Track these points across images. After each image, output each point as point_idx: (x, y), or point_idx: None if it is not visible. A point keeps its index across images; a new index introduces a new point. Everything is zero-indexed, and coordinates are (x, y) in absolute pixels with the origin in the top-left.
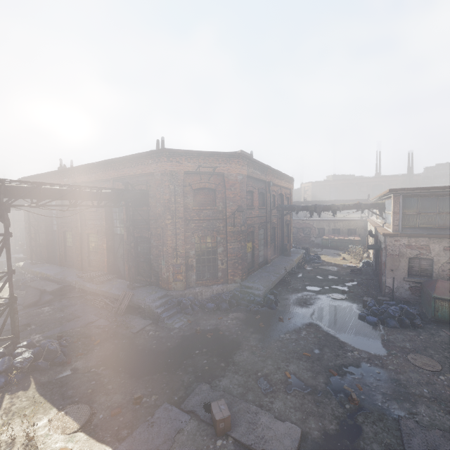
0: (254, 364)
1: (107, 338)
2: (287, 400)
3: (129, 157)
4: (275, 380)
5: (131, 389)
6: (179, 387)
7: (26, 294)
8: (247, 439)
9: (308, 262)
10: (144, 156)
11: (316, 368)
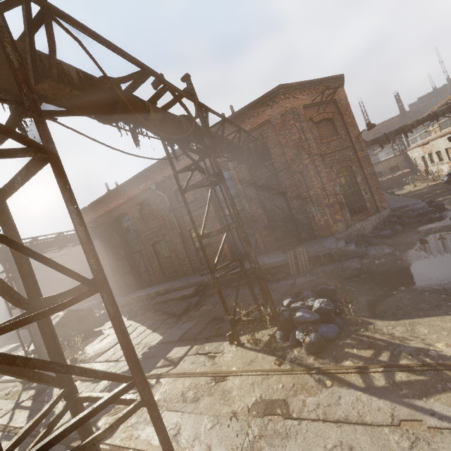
0: None
1: (340, 281)
2: None
3: (231, 116)
4: None
5: None
6: None
7: (163, 309)
8: None
9: None
10: (252, 107)
11: None
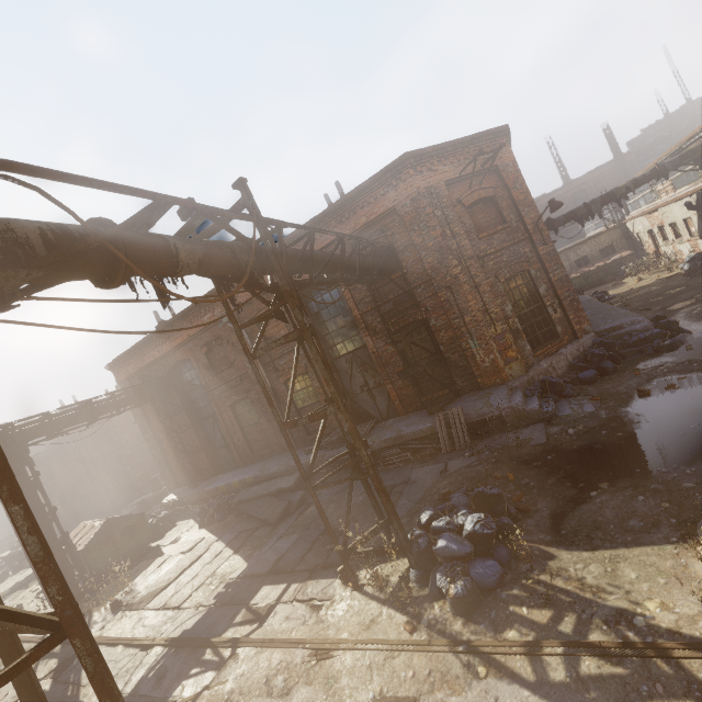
0: None
1: (514, 468)
2: None
3: (335, 205)
4: None
5: None
6: None
7: (250, 512)
8: None
9: None
10: (366, 189)
11: None
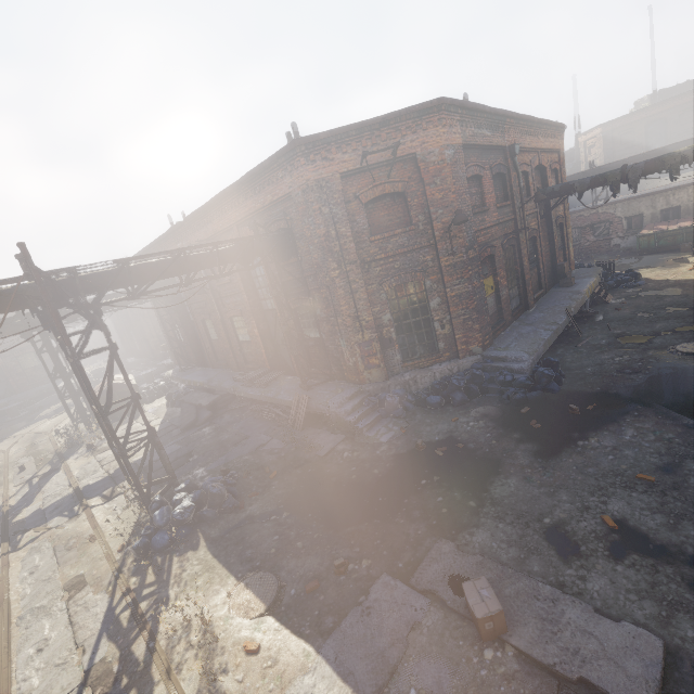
0: (533, 502)
1: (286, 467)
2: (616, 575)
3: (246, 177)
4: (583, 533)
5: (330, 548)
6: (403, 545)
7: (181, 413)
8: (543, 653)
9: (612, 289)
10: (268, 167)
11: (674, 507)
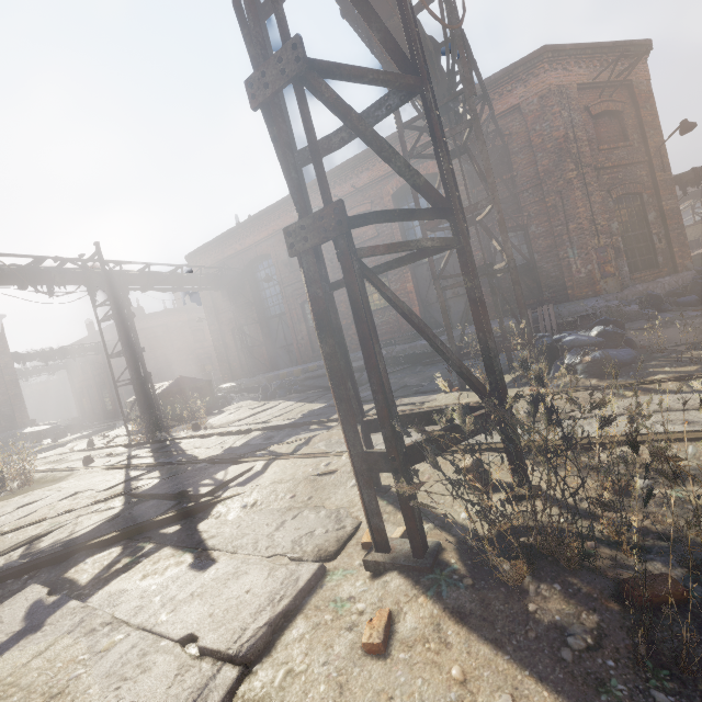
0: None
1: None
2: None
3: None
4: None
5: None
6: None
7: (318, 384)
8: None
9: None
10: (493, 83)
11: None
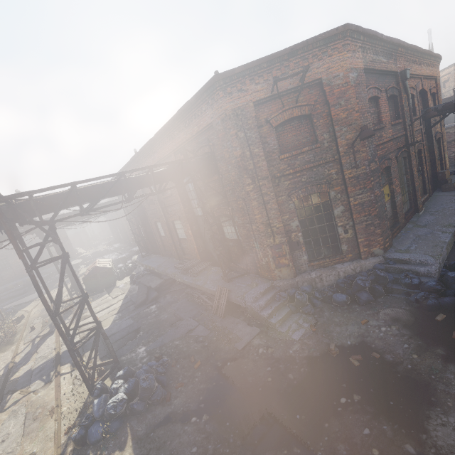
0: None
1: (209, 358)
2: None
3: (177, 114)
4: None
5: None
6: None
7: (137, 292)
8: None
9: None
10: (194, 104)
11: None
